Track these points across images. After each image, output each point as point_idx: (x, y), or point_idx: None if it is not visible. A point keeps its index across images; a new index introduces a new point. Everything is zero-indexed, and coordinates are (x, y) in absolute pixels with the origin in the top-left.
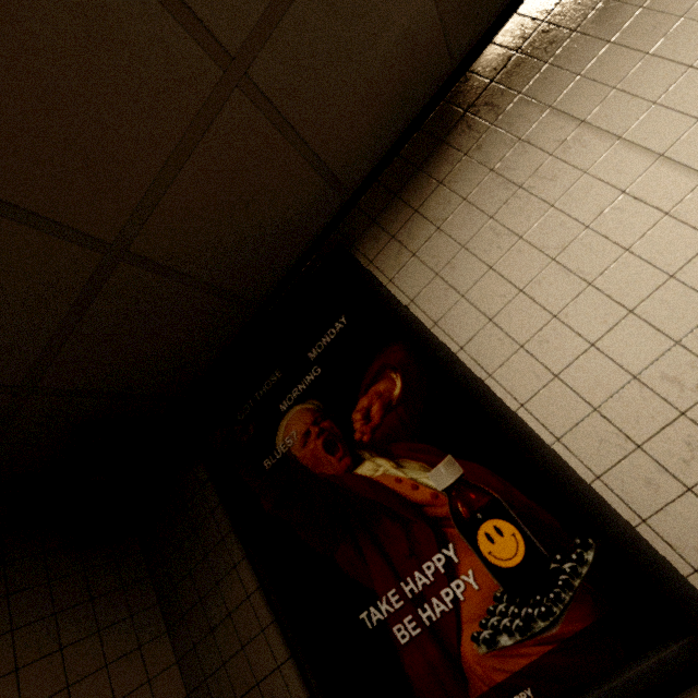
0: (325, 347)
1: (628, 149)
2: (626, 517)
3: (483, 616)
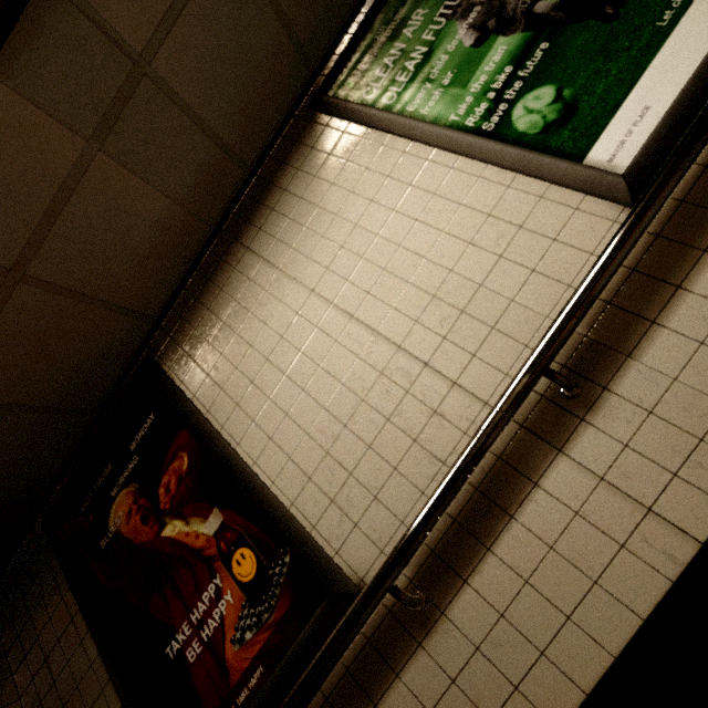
0: (141, 439)
1: (299, 287)
2: (306, 527)
3: (236, 622)
